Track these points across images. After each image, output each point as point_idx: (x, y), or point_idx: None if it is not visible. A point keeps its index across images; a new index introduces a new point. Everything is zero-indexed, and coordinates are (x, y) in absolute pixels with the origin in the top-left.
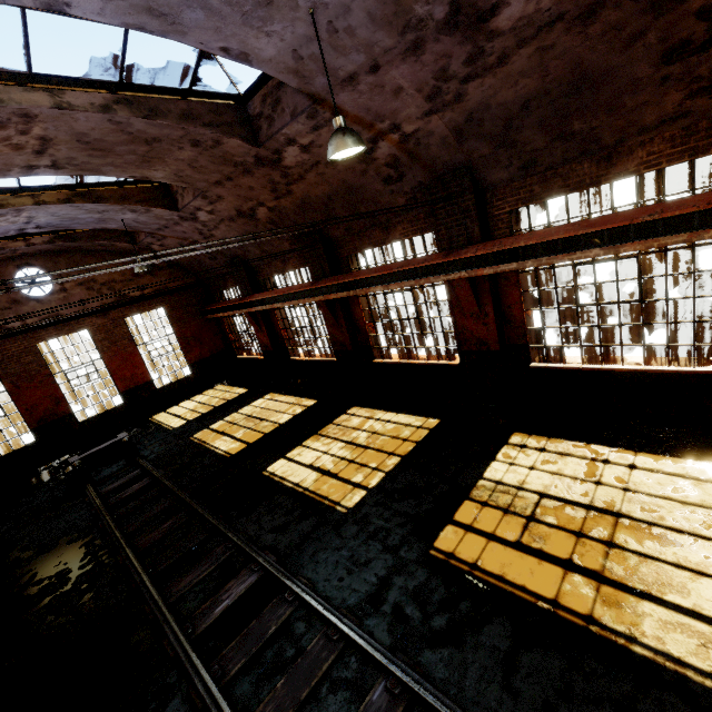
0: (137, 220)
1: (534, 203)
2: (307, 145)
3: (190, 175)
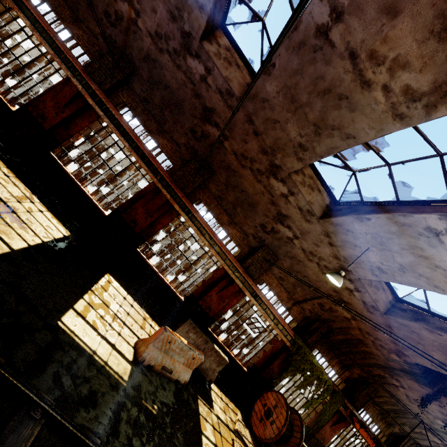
0: None
1: (133, 111)
2: None
3: None
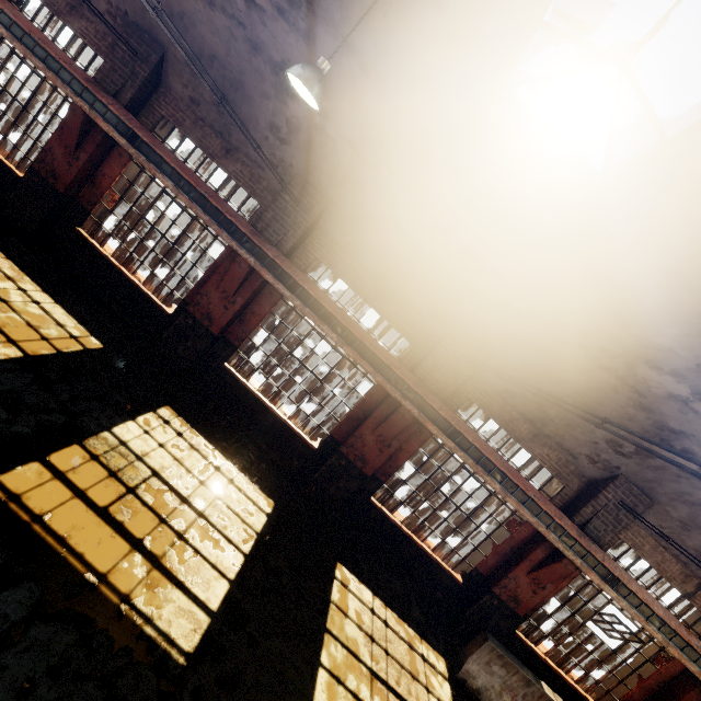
0: None
1: (333, 271)
2: (256, 2)
3: None
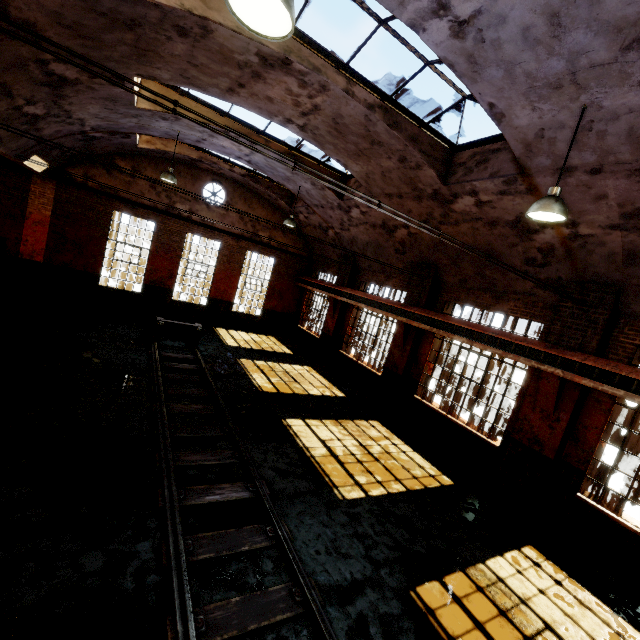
0: (308, 191)
1: None
2: (484, 201)
3: (376, 179)
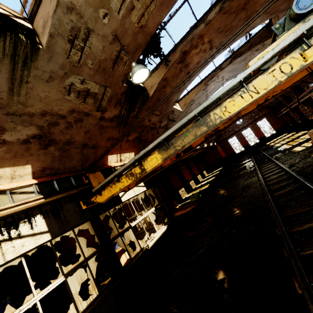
0: None
1: (304, 86)
2: None
3: None
